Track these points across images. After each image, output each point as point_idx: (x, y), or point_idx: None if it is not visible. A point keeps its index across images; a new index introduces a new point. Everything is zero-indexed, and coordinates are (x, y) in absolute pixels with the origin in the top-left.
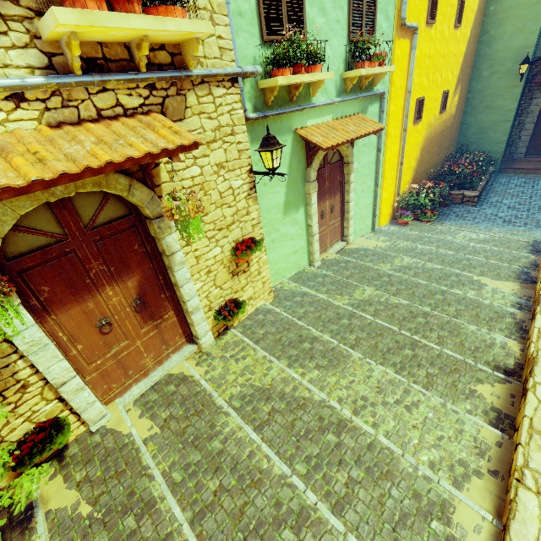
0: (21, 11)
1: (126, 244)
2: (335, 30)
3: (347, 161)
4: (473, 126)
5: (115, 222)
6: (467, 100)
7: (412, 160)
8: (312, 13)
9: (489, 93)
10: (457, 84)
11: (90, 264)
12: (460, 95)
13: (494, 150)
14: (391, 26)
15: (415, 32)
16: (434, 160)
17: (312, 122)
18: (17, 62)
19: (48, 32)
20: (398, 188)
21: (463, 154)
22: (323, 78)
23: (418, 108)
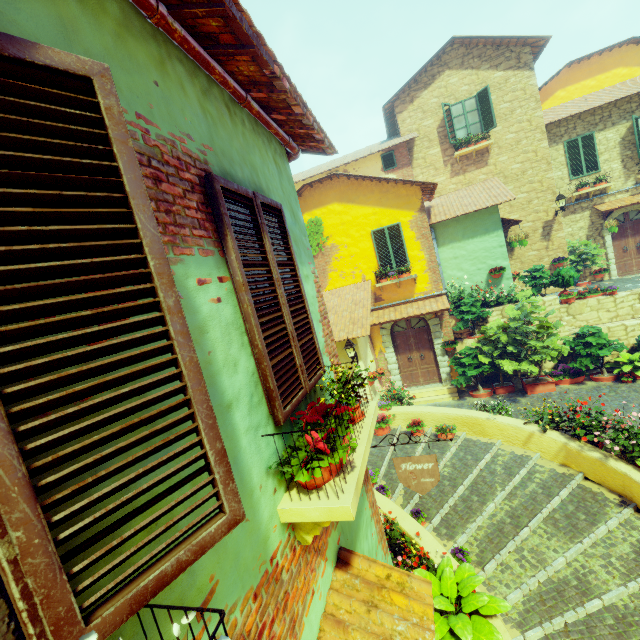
0: (634, 175)
1: (639, 226)
2: None
3: None
4: None
5: (638, 219)
6: None
7: None
8: None
9: None
10: None
11: (627, 230)
12: None
13: None
14: None
15: None
16: None
17: None
18: (629, 184)
19: (639, 177)
20: None
21: None
22: None
23: None
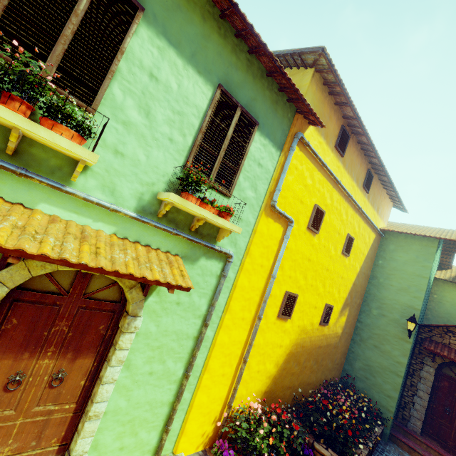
0: None
1: None
2: (163, 143)
3: (129, 309)
4: (361, 359)
5: None
6: (356, 327)
7: (269, 362)
8: (124, 100)
9: (377, 332)
10: (345, 305)
11: None
12: (348, 319)
13: (383, 402)
14: (260, 200)
15: (290, 224)
16: (307, 376)
17: (56, 212)
18: None
19: None
20: (232, 396)
21: (348, 387)
22: (64, 145)
23: (286, 302)
